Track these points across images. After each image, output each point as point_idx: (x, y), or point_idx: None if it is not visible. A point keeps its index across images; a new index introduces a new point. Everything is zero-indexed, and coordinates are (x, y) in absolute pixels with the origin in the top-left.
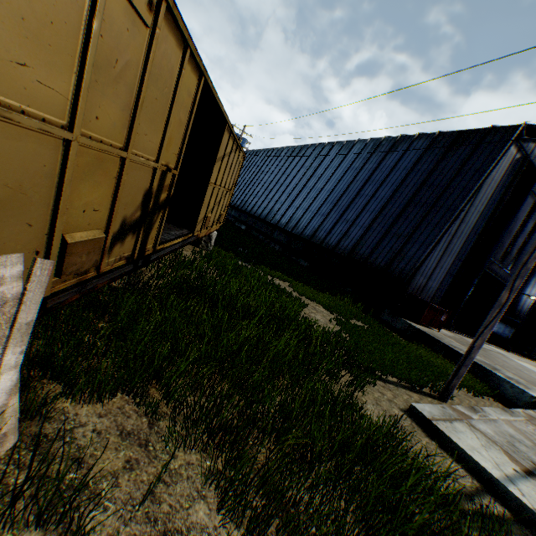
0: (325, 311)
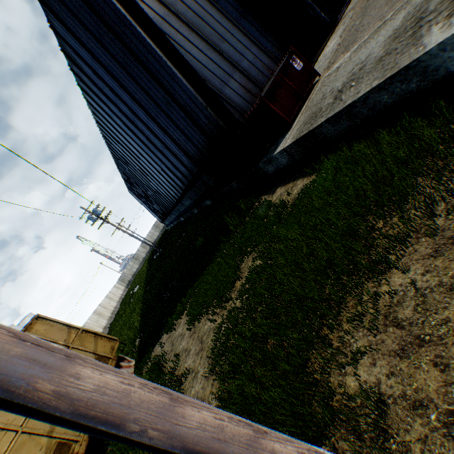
0: (212, 323)
